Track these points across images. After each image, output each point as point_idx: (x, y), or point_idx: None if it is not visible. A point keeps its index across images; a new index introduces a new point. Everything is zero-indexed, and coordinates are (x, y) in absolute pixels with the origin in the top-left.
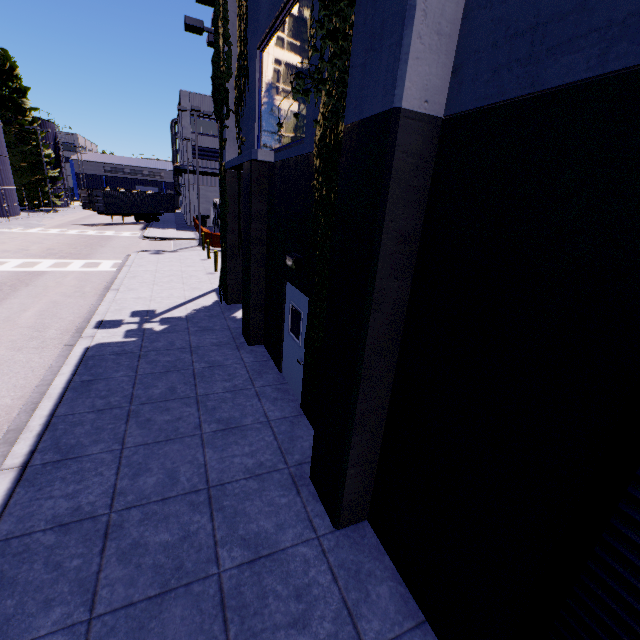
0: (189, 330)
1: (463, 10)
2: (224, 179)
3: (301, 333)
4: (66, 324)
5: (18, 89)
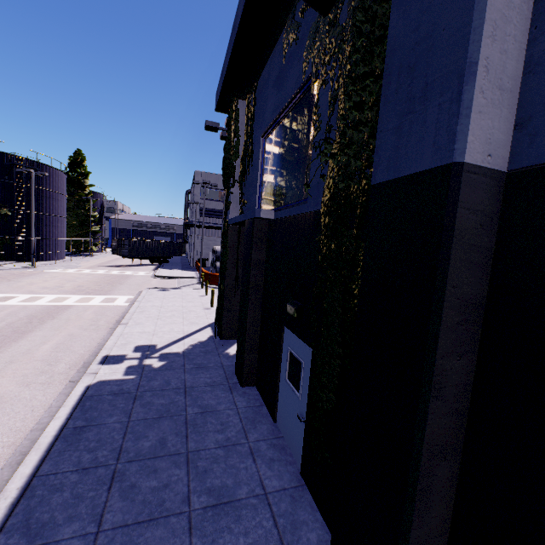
0: (185, 367)
1: (523, 67)
2: (227, 232)
3: (301, 384)
4: (76, 357)
5: (83, 173)
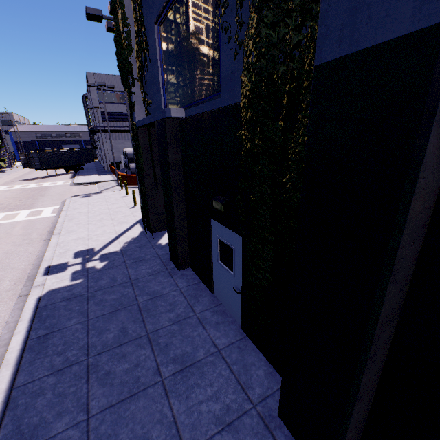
0: (126, 263)
1: None
2: (137, 135)
3: (234, 265)
4: (18, 273)
5: None
